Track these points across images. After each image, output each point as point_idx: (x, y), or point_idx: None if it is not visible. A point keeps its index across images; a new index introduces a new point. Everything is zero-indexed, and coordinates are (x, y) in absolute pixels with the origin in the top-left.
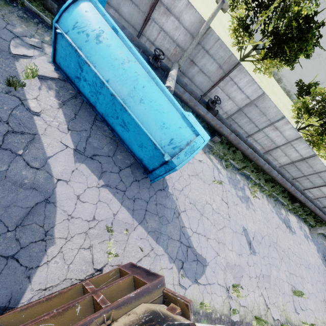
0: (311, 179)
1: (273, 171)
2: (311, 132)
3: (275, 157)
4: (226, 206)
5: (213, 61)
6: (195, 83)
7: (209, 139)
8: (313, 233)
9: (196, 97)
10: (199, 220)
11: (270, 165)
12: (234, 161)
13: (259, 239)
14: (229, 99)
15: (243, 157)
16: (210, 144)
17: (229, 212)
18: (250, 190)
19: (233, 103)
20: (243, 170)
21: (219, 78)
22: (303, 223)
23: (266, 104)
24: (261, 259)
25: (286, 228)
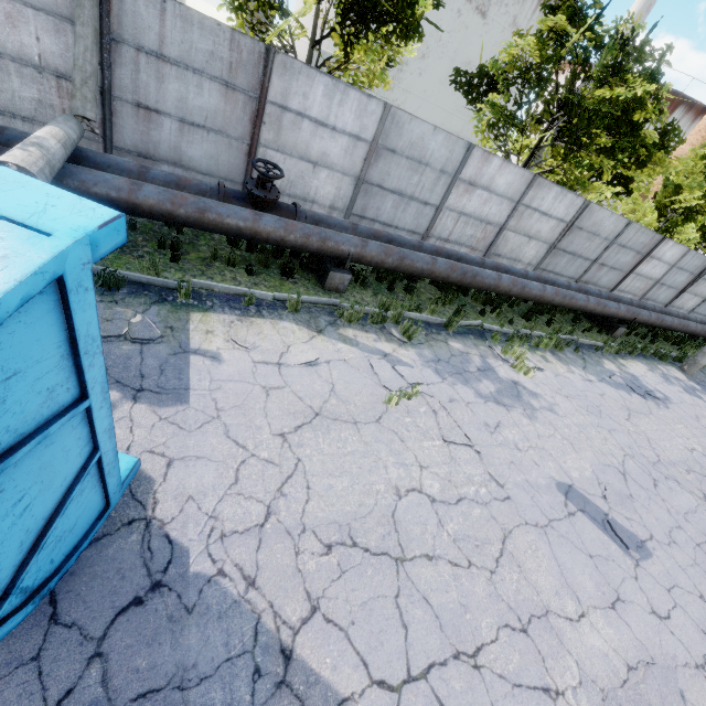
0: (610, 262)
1: (529, 285)
2: (548, 165)
3: (511, 256)
4: (469, 453)
5: (198, 77)
6: (197, 168)
7: (109, 219)
8: (692, 374)
9: (203, 190)
10: (399, 596)
11: (513, 275)
12: (422, 313)
13: (619, 486)
14: (317, 167)
15: (441, 291)
16: (327, 300)
17: (491, 469)
18: (506, 361)
19: (331, 174)
20: (457, 321)
21: (251, 121)
22: (661, 363)
23: (411, 134)
24: (672, 552)
25: (645, 401)
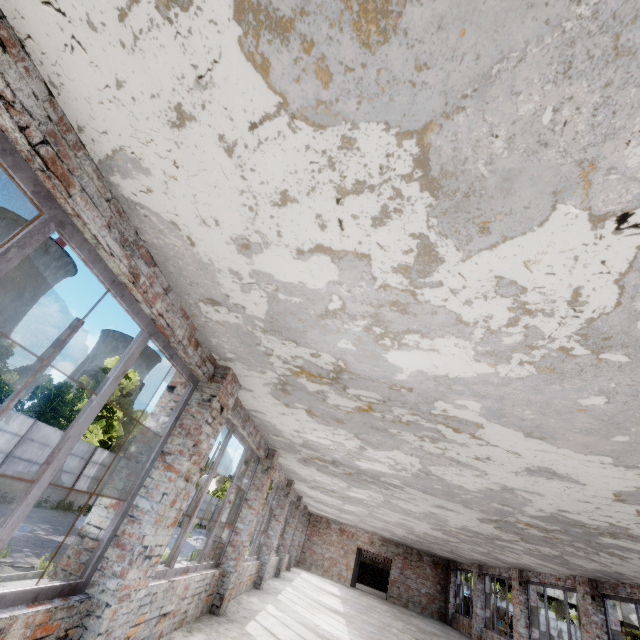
0: None
1: None
2: None
3: None
4: None
5: None
6: None
7: None
8: None
9: None
10: None
11: None
12: None
13: None
14: None
15: None
16: None
17: None
18: None
19: None
20: None
21: None
22: None
23: None
24: None
25: None
